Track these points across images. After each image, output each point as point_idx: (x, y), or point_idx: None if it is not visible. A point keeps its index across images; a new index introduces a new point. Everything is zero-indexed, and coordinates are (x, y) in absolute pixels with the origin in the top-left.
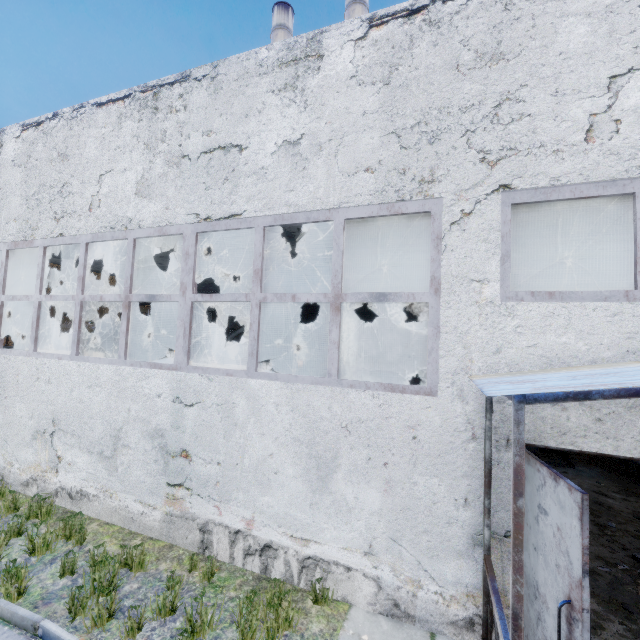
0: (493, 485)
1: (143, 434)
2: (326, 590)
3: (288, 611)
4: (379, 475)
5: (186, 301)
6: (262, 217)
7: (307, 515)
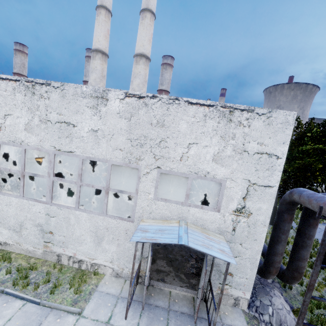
0: (145, 246)
1: (33, 225)
2: (98, 272)
3: (85, 279)
4: (116, 242)
5: (50, 179)
6: (82, 155)
7: (94, 252)
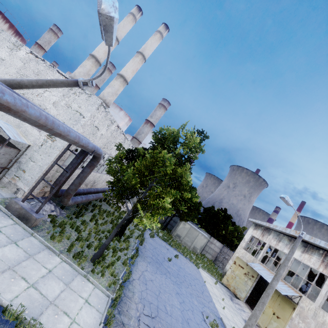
0: None
1: None
2: None
3: None
4: None
5: None
6: None
7: None
